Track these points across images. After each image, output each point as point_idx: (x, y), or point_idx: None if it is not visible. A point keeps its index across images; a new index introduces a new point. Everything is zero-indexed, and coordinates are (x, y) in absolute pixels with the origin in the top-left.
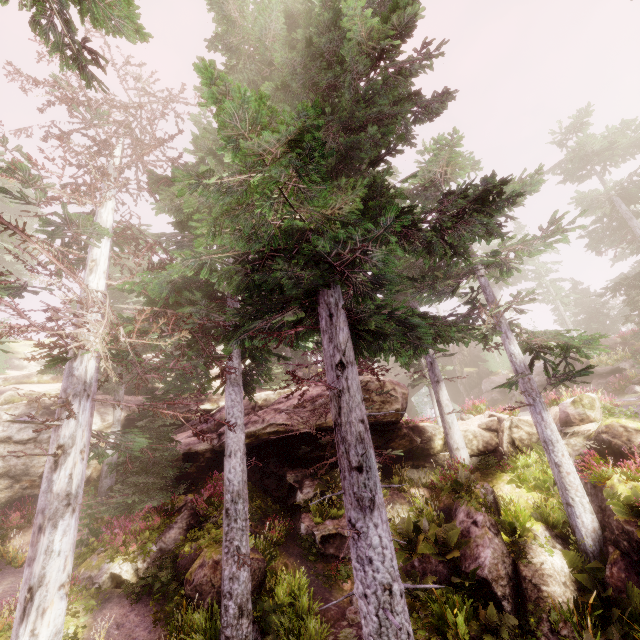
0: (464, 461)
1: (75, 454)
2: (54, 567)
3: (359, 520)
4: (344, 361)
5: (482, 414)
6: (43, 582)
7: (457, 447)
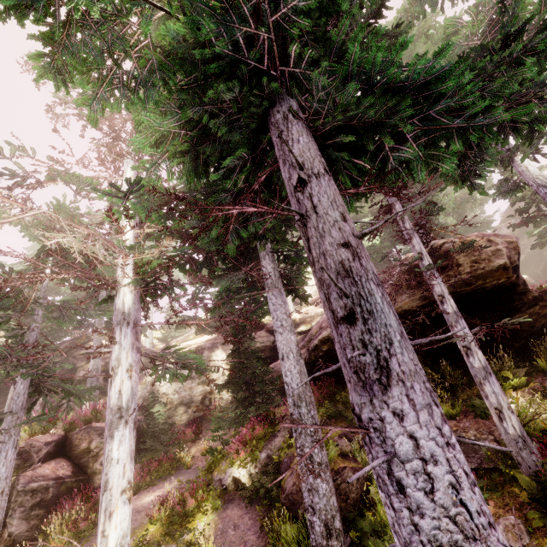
0: None
1: (122, 373)
2: (115, 473)
3: (363, 407)
4: (303, 176)
5: None
6: (107, 487)
7: None
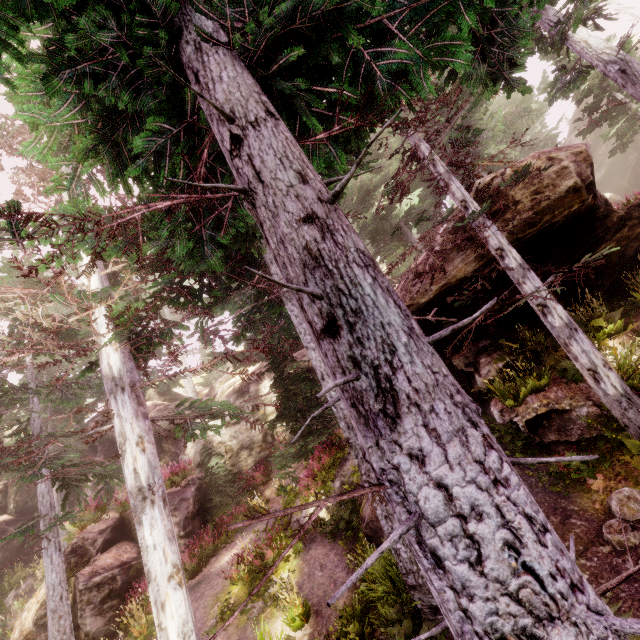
0: None
1: (131, 449)
2: (155, 561)
3: (370, 454)
4: (236, 132)
5: None
6: (151, 578)
7: None
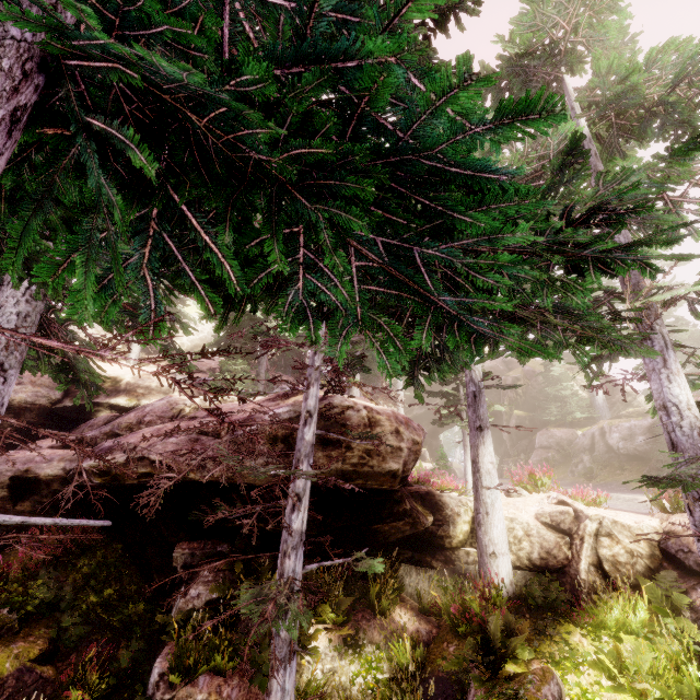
0: (502, 582)
1: None
2: None
3: None
4: None
5: (543, 493)
6: None
7: (494, 551)
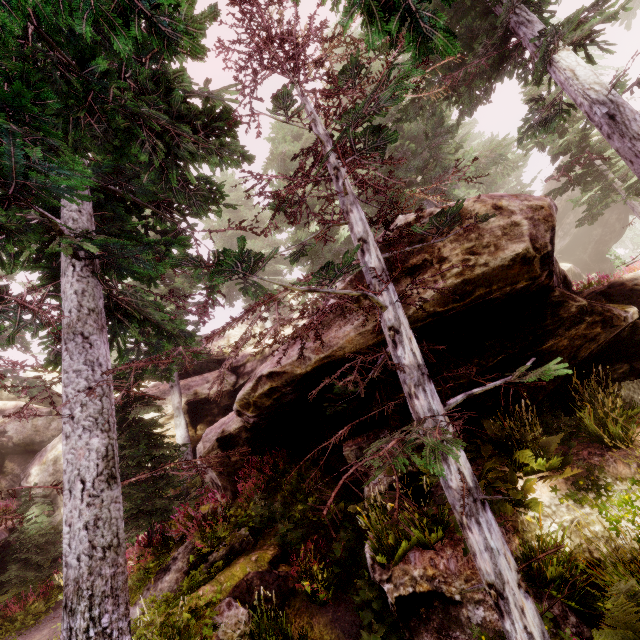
0: None
1: None
2: None
3: None
4: None
5: None
6: None
7: None
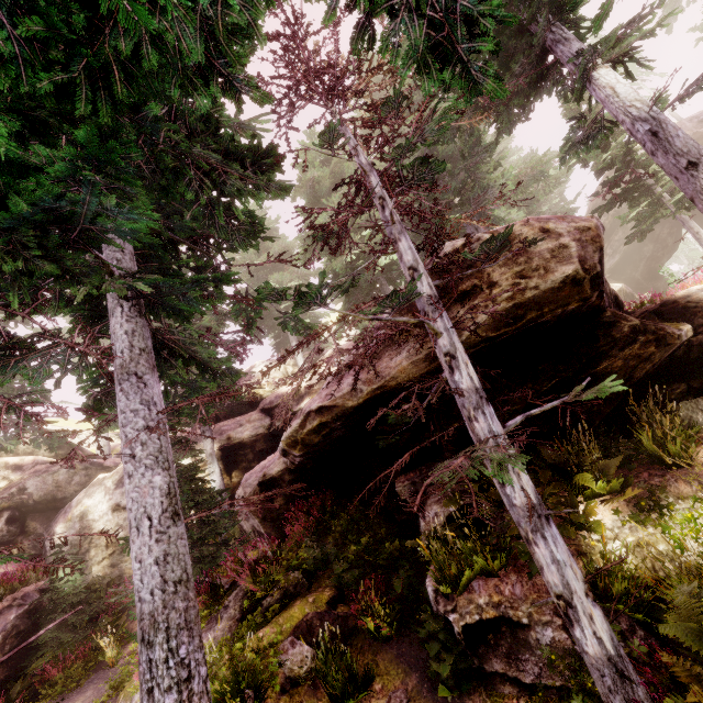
0: None
1: None
2: None
3: None
4: None
5: None
6: None
7: None
